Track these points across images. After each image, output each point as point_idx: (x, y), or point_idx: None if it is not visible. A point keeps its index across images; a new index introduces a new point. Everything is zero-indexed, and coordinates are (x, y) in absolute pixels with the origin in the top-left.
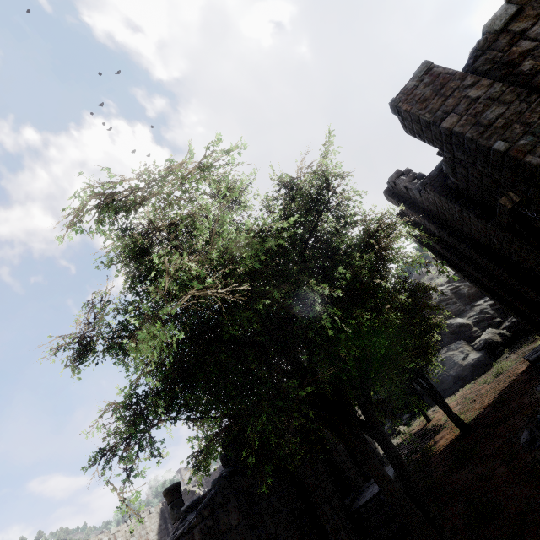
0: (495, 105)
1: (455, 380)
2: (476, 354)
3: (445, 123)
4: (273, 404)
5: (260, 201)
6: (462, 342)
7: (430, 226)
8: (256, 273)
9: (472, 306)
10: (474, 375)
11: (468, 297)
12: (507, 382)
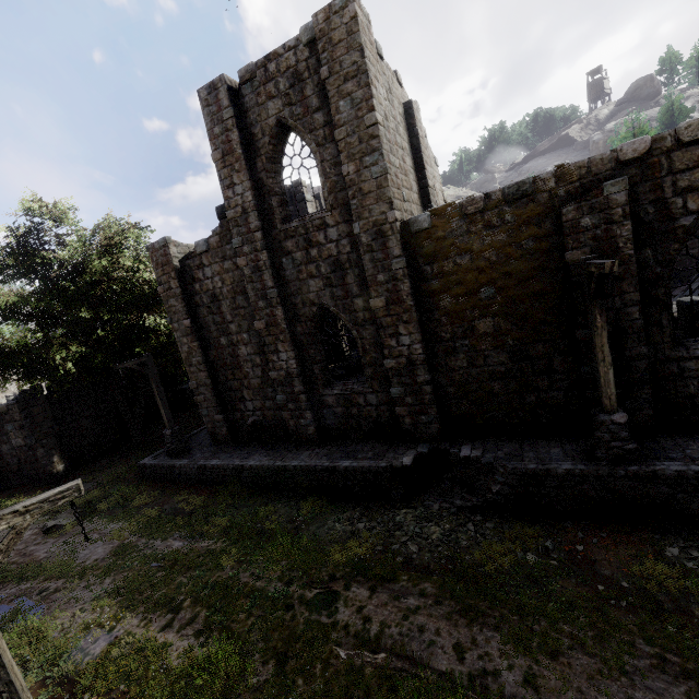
0: (175, 299)
1: None
2: None
3: (159, 289)
4: (51, 377)
5: (66, 251)
6: None
7: None
8: (22, 346)
9: None
10: None
11: None
12: None
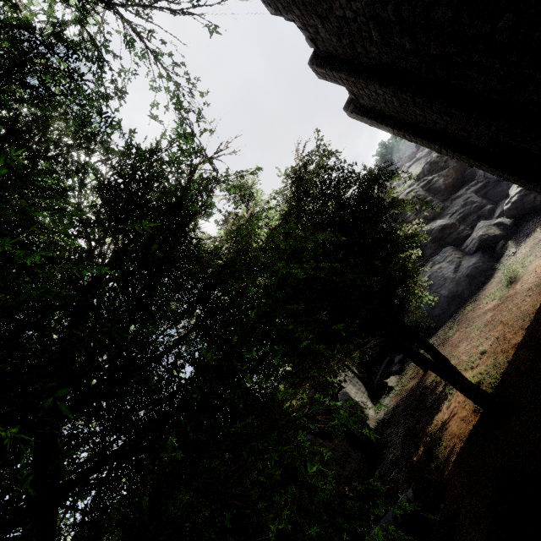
0: None
1: (449, 301)
2: (470, 260)
3: None
4: None
5: None
6: (449, 249)
7: (357, 17)
8: None
9: (452, 200)
10: (473, 289)
11: (446, 190)
12: (538, 295)
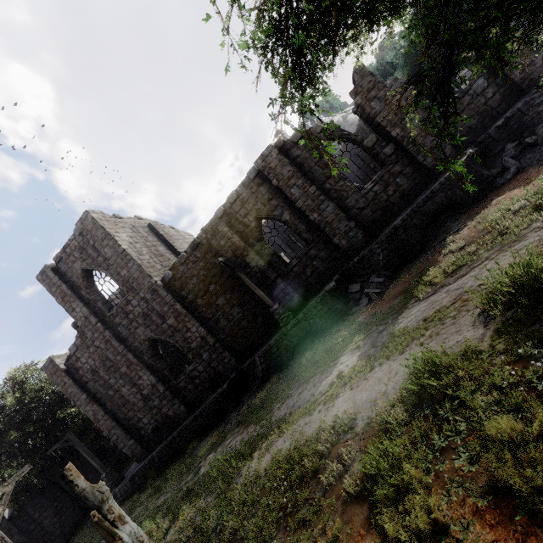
0: (71, 388)
1: None
2: None
3: (58, 388)
4: None
5: None
6: None
7: None
8: None
9: None
10: None
11: None
12: None
